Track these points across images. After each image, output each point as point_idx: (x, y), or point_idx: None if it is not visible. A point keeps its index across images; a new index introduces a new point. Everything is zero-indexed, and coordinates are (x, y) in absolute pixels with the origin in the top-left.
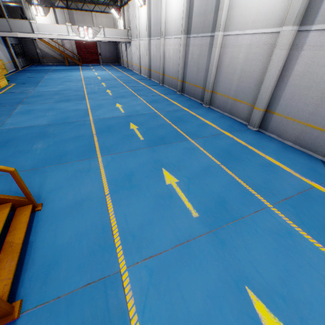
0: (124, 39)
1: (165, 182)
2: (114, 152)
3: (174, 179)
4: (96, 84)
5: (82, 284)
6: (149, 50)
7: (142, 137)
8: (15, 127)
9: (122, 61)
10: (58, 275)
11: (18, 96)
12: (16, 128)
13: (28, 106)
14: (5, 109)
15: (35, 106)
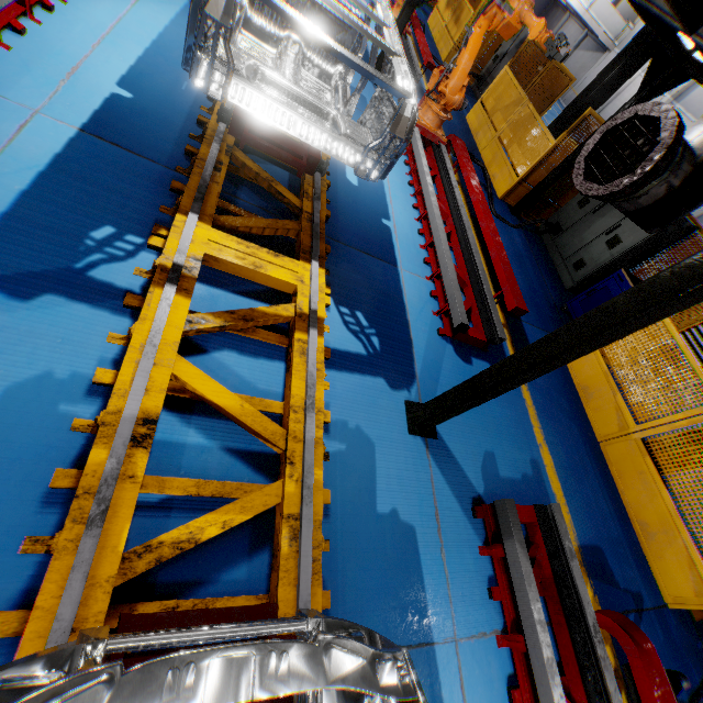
0: (607, 39)
1: None
2: None
3: None
4: (551, 119)
5: None
6: None
7: None
8: None
9: None
10: None
11: None
12: None
13: None
14: None
15: None
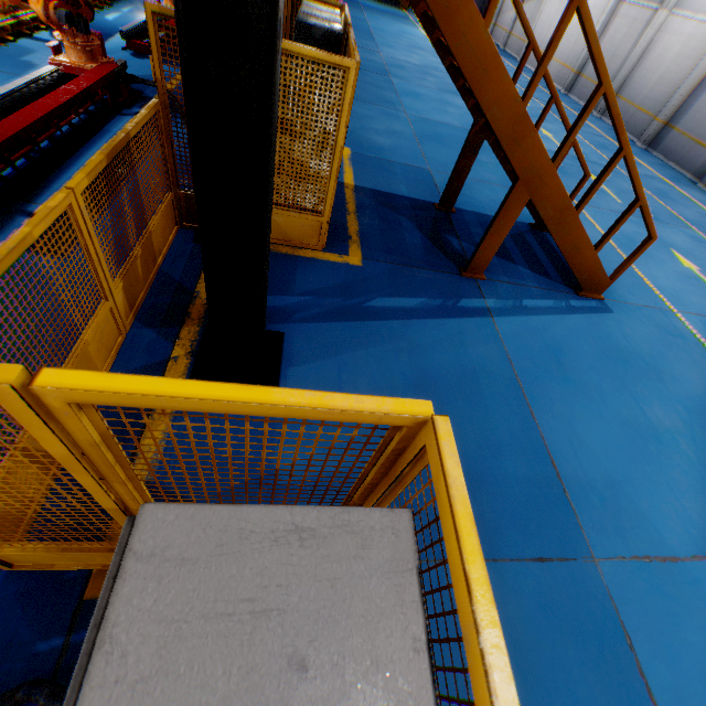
0: None
1: (680, 264)
2: (591, 205)
3: (691, 265)
4: None
5: (641, 304)
6: (603, 27)
7: (619, 200)
8: (425, 118)
9: (493, 28)
10: (615, 290)
11: (370, 57)
12: (428, 119)
13: (406, 85)
14: (379, 79)
15: (417, 89)
